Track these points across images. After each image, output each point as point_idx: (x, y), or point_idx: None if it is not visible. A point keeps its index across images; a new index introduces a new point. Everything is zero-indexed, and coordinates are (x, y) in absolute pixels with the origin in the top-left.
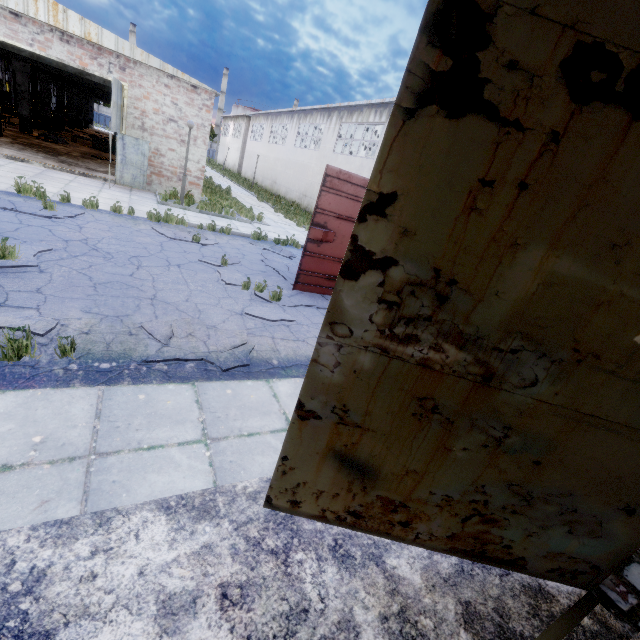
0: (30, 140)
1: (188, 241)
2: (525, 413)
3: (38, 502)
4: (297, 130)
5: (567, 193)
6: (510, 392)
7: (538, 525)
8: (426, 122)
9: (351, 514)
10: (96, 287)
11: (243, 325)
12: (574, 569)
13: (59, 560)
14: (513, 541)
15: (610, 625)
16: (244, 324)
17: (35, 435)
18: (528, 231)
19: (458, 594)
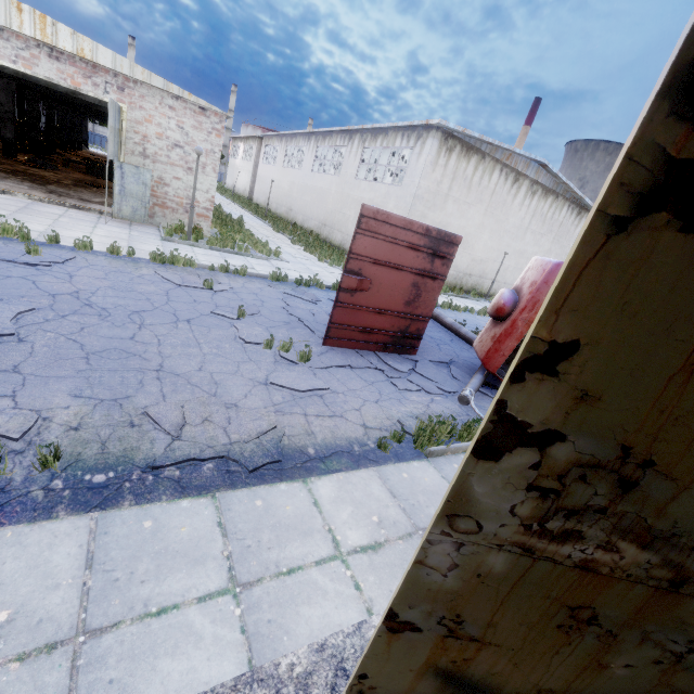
0: (14, 166)
1: (198, 287)
2: None
3: None
4: (315, 153)
5: None
6: None
7: None
8: (645, 238)
9: None
10: (89, 358)
11: (269, 399)
12: None
13: None
14: None
15: None
16: (270, 398)
17: None
18: None
19: None
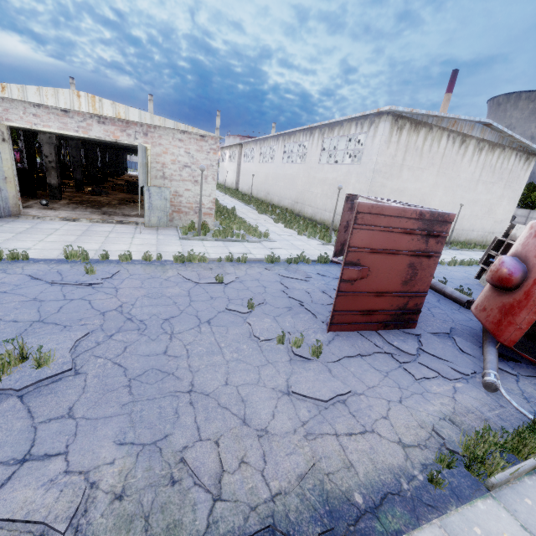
0: (82, 197)
1: (212, 283)
2: None
3: None
4: (283, 149)
5: None
6: None
7: None
8: None
9: None
10: (131, 386)
11: (296, 417)
12: None
13: None
14: None
15: None
16: (296, 414)
17: None
18: None
19: None
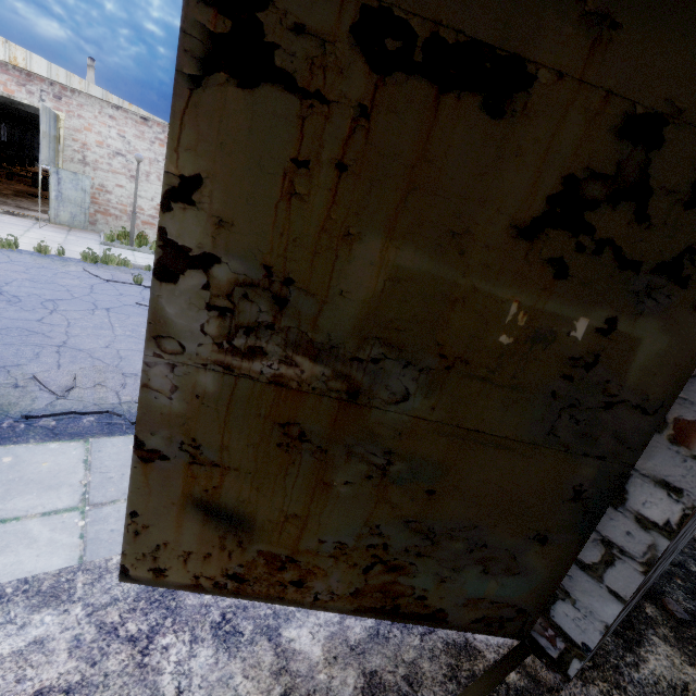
0: None
1: (127, 283)
2: (404, 433)
3: None
4: None
5: (391, 175)
6: (382, 410)
7: (449, 567)
8: (217, 92)
9: (231, 578)
10: None
11: None
12: (500, 616)
13: None
14: (426, 590)
15: (540, 678)
16: None
17: None
18: (359, 219)
19: (364, 664)
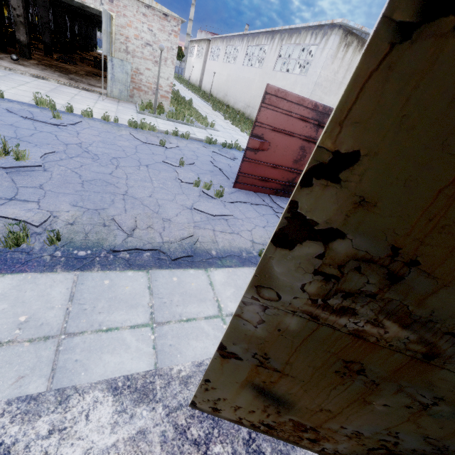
0: (51, 62)
1: (156, 145)
2: None
3: (16, 377)
4: (246, 51)
5: None
6: (453, 372)
7: None
8: (429, 46)
9: (264, 425)
10: (83, 184)
11: (191, 219)
12: None
13: (22, 437)
14: None
15: None
16: (192, 218)
17: (21, 315)
18: None
19: None
